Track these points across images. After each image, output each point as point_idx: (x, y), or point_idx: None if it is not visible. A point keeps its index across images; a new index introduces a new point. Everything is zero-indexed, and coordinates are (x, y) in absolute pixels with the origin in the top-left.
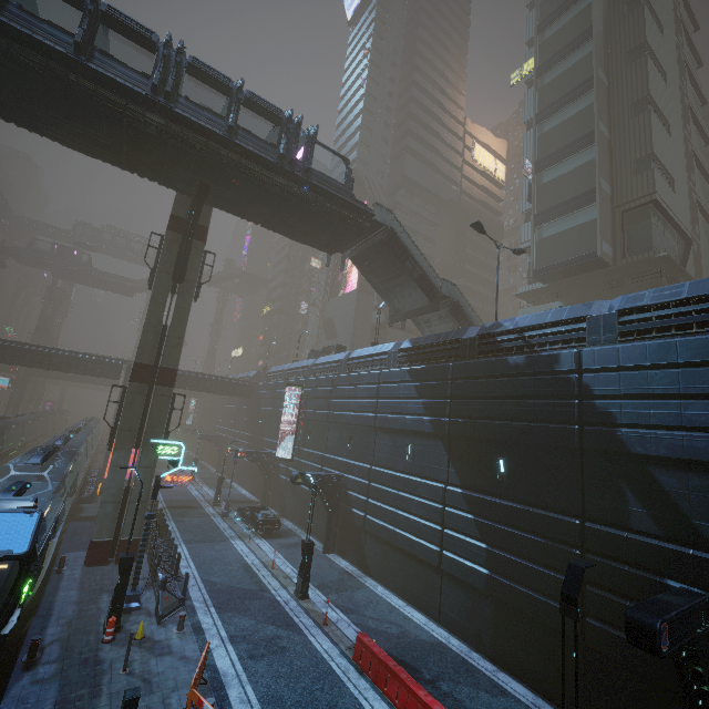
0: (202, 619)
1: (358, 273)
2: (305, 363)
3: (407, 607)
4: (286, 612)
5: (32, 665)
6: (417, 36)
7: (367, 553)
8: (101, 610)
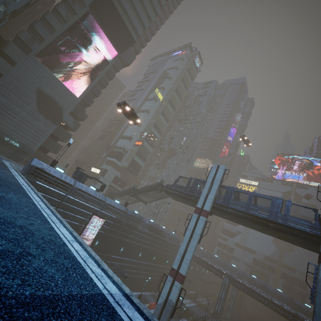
0: None
1: (86, 90)
2: (100, 197)
3: None
4: None
5: None
6: (171, 13)
7: None
8: None
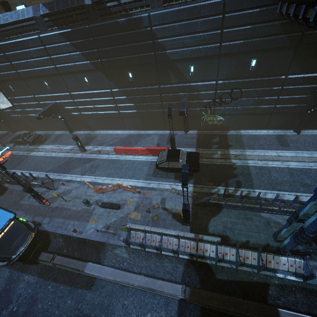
0: (66, 179)
1: None
2: None
3: (114, 132)
4: (86, 158)
5: (39, 224)
6: None
7: (89, 124)
8: (30, 204)
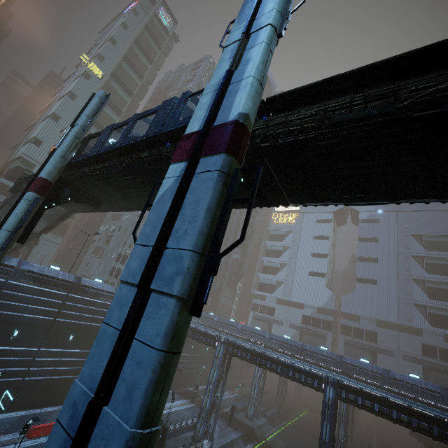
0: None
1: None
2: None
3: None
4: None
5: None
6: None
7: None
8: None
